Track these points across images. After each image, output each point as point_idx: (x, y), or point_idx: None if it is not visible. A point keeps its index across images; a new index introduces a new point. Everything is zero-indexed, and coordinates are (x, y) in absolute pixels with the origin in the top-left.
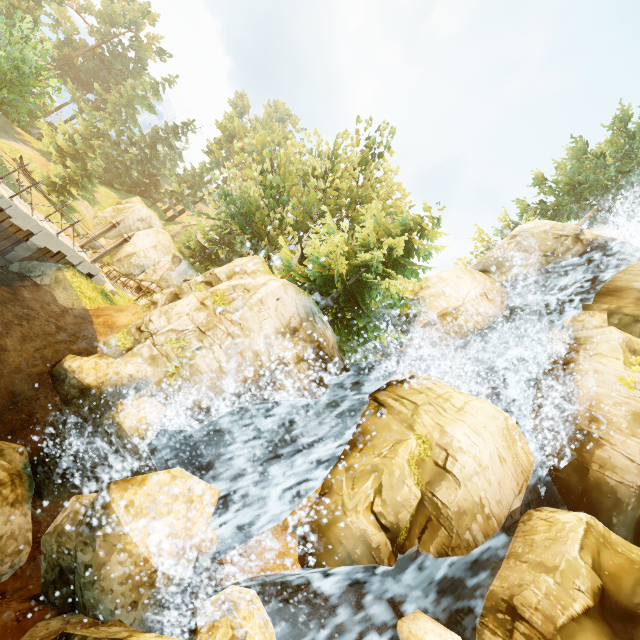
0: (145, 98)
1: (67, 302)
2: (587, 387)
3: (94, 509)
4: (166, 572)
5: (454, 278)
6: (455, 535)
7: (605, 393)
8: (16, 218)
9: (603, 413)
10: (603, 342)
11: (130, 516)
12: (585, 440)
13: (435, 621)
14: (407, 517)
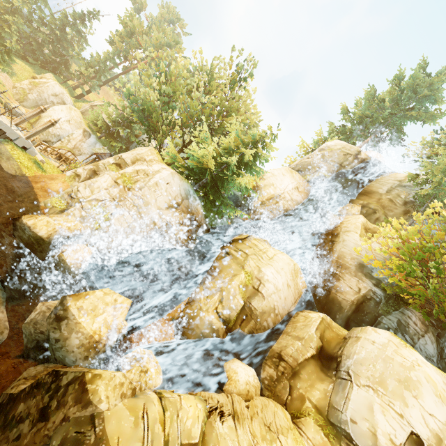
0: None
1: (11, 170)
2: (340, 249)
3: (58, 310)
4: (103, 342)
5: (281, 175)
6: (259, 323)
7: (348, 253)
8: None
9: (344, 263)
10: (354, 224)
11: (81, 314)
12: (332, 277)
13: (243, 363)
14: (235, 314)
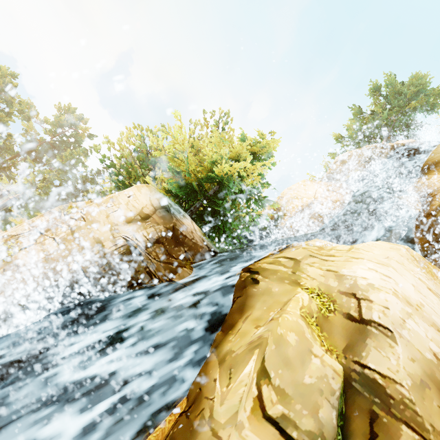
0: (79, 159)
1: None
2: None
3: None
4: None
5: (301, 186)
6: (435, 436)
7: None
8: None
9: None
10: None
11: None
12: None
13: None
14: (333, 416)
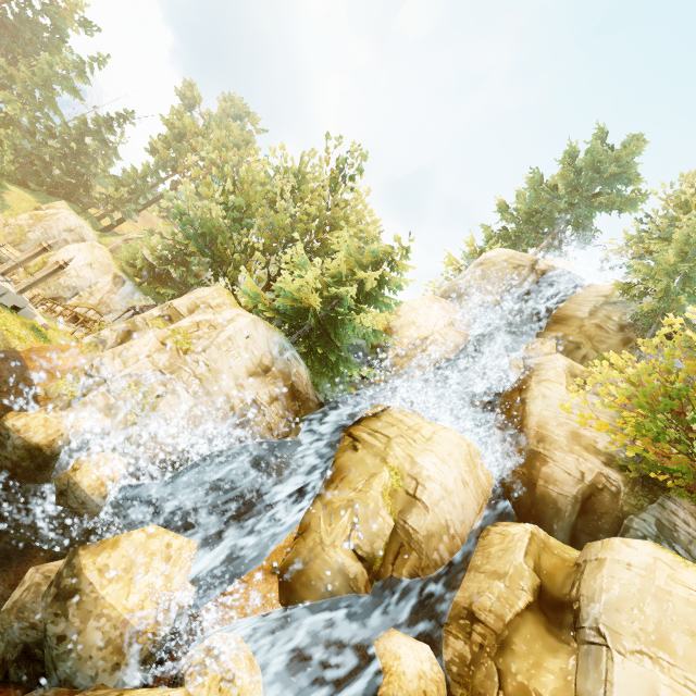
0: (67, 79)
1: None
2: (537, 411)
3: (62, 578)
4: (147, 630)
5: (424, 307)
6: (425, 557)
7: (551, 416)
8: None
9: (549, 434)
10: (551, 369)
11: (105, 580)
12: (534, 459)
13: (407, 636)
14: (382, 546)
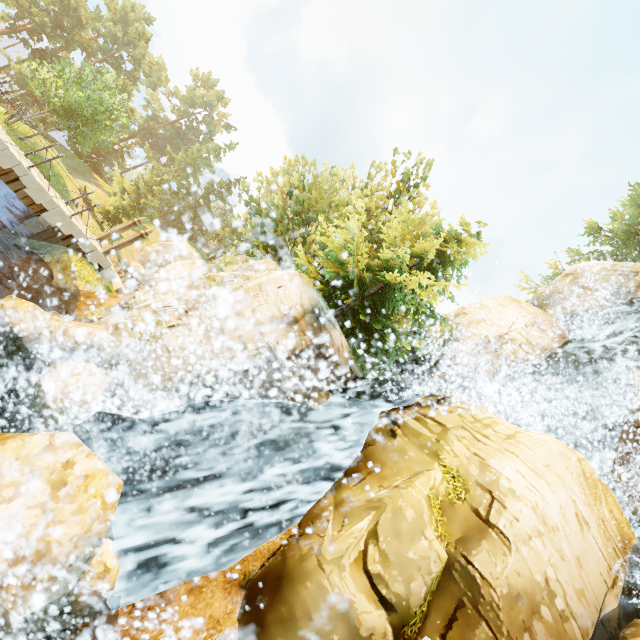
0: (207, 159)
1: (61, 280)
2: None
3: None
4: None
5: (497, 305)
6: (505, 639)
7: None
8: (31, 189)
9: None
10: None
11: None
12: None
13: None
14: (422, 591)
